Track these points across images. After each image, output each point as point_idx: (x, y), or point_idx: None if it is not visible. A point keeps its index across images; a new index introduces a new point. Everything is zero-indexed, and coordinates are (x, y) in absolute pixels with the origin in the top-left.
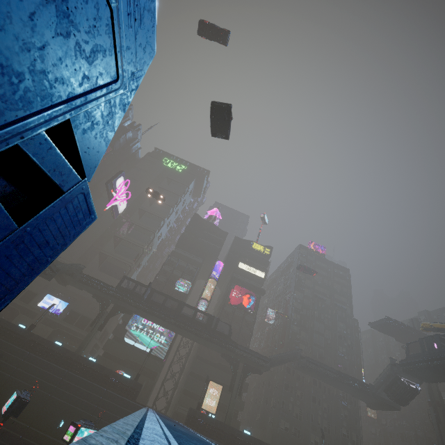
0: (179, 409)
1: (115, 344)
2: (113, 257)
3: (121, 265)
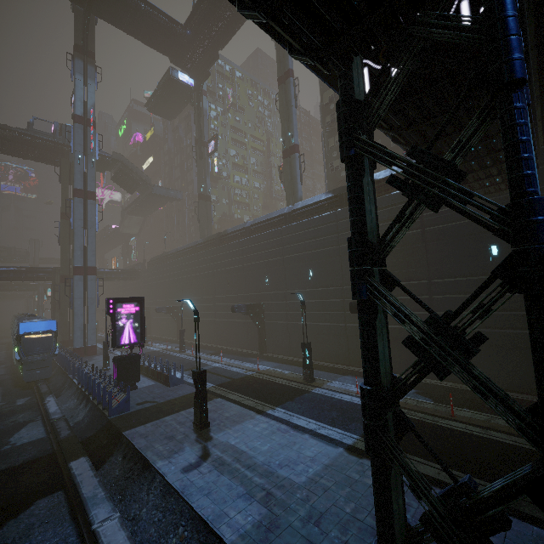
0: None
1: None
2: None
3: None
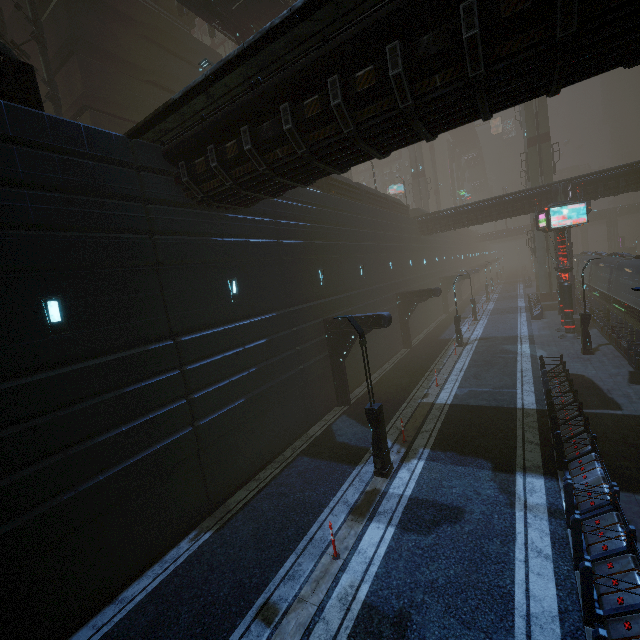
0: None
1: None
2: None
3: None
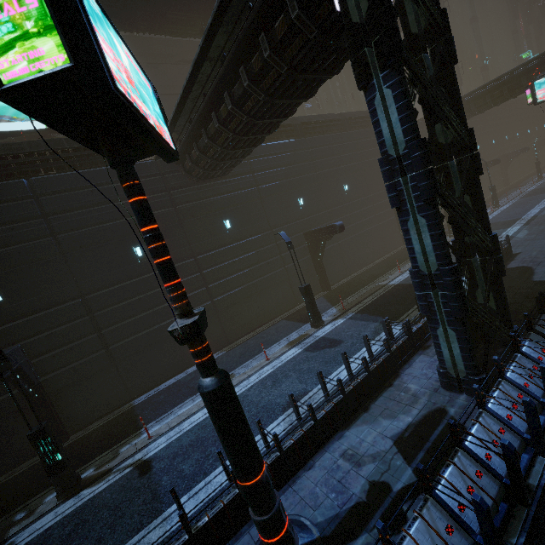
0: None
1: None
2: None
3: None
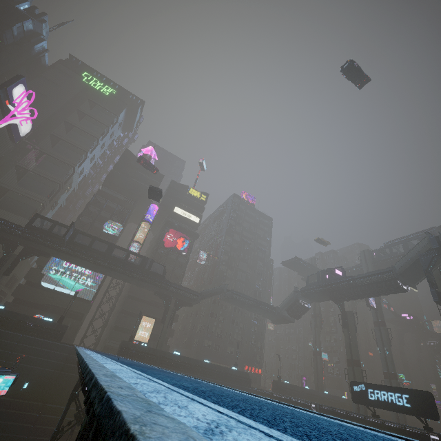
0: (109, 343)
1: (29, 289)
2: (17, 192)
3: (29, 203)
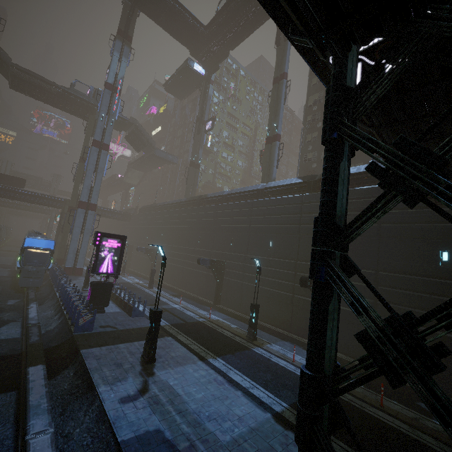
0: None
1: None
2: None
3: None
